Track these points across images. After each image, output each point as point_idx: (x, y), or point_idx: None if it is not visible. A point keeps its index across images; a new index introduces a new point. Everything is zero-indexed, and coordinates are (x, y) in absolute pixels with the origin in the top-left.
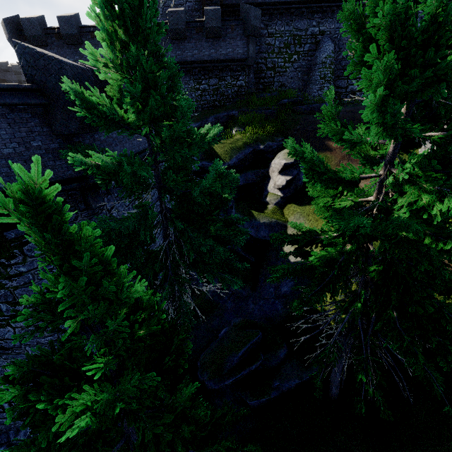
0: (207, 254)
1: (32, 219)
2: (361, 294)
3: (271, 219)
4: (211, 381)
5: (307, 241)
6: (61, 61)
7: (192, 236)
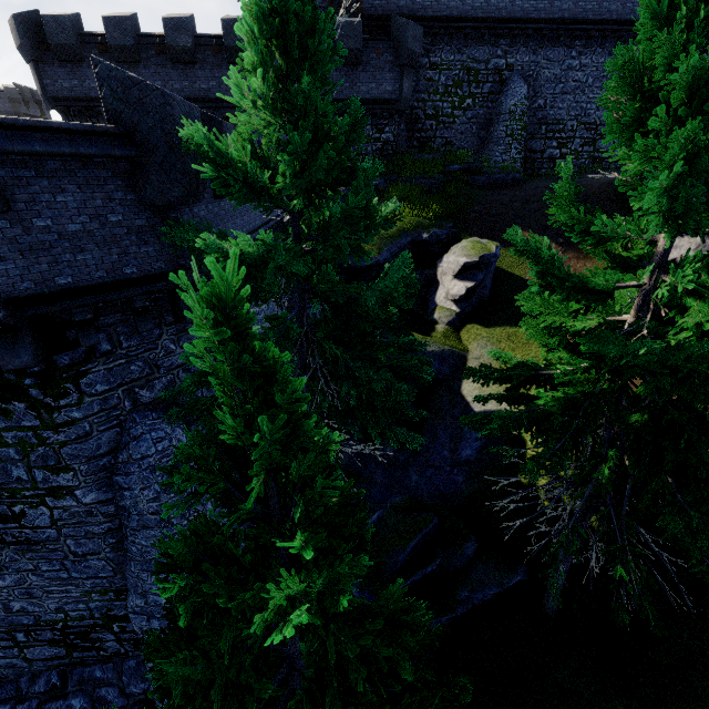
0: (380, 395)
1: (229, 332)
2: (610, 456)
3: (443, 347)
4: (365, 591)
5: (526, 379)
6: (166, 93)
7: (353, 368)
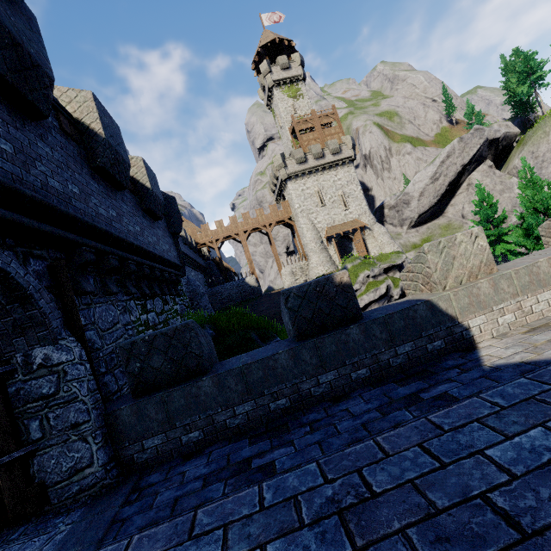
0: None
1: None
2: None
3: None
4: None
5: None
6: None
7: None
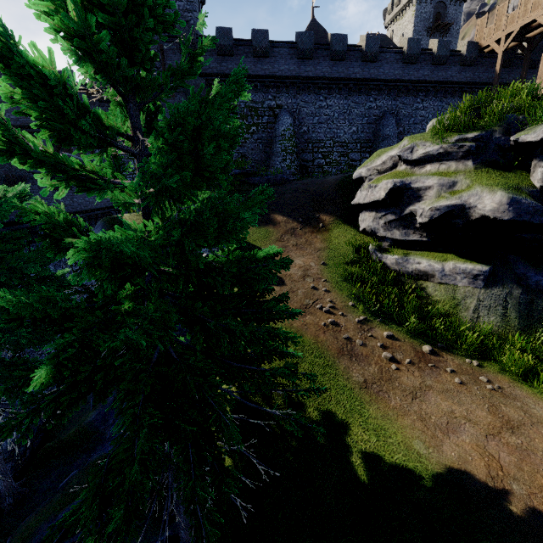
0: None
1: None
2: None
3: None
4: None
5: None
6: None
7: None
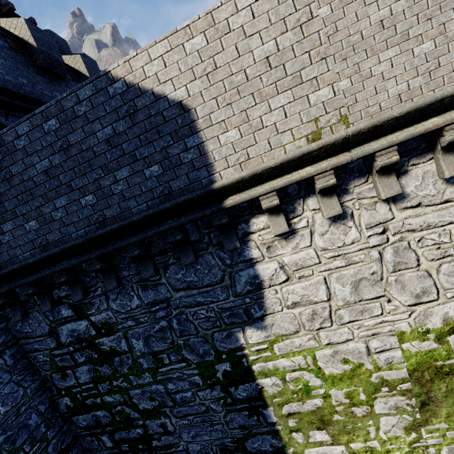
0: None
1: None
2: None
3: None
4: None
5: None
6: None
7: None
